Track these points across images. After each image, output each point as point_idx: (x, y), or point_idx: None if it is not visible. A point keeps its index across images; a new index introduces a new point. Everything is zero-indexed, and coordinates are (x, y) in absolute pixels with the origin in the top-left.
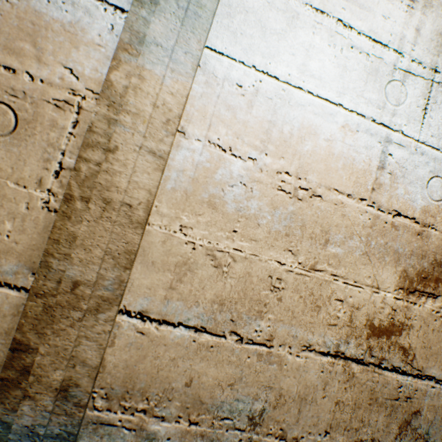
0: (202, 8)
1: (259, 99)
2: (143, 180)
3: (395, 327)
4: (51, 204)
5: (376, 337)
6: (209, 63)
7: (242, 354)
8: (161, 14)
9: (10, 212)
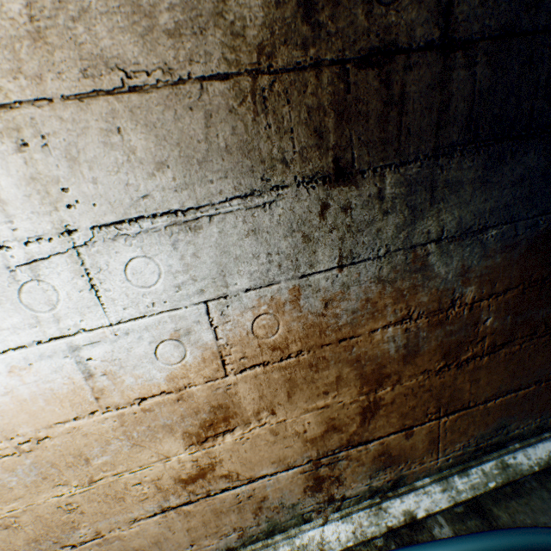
0: None
1: None
2: None
3: (206, 469)
4: None
5: (192, 483)
6: None
7: (84, 550)
8: None
9: None
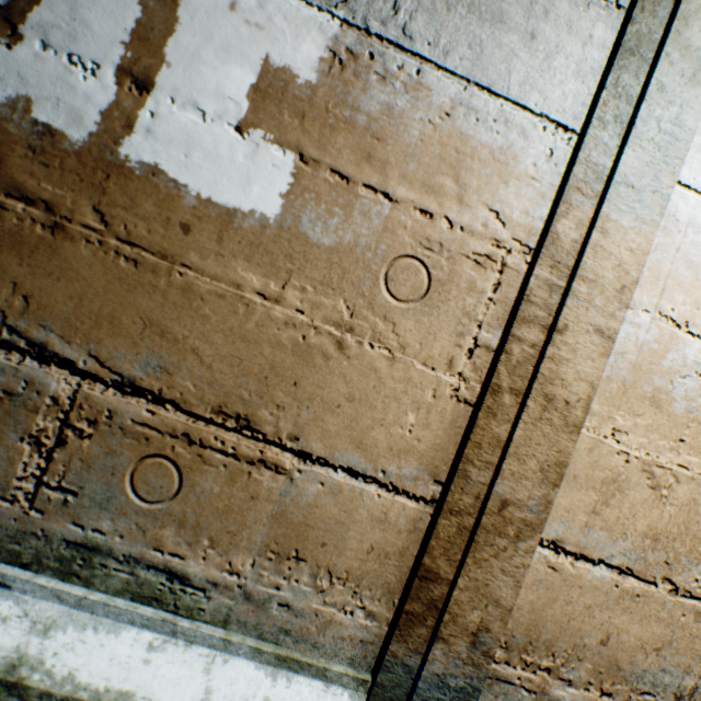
0: (680, 126)
1: None
2: (584, 369)
3: None
4: (460, 391)
5: None
6: (669, 200)
7: (674, 610)
8: (636, 141)
9: (414, 400)
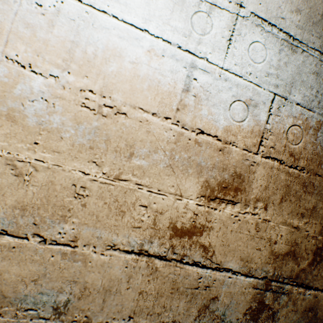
0: None
1: (61, 20)
2: None
3: (197, 229)
4: None
5: (178, 237)
6: None
7: (46, 254)
8: None
9: None
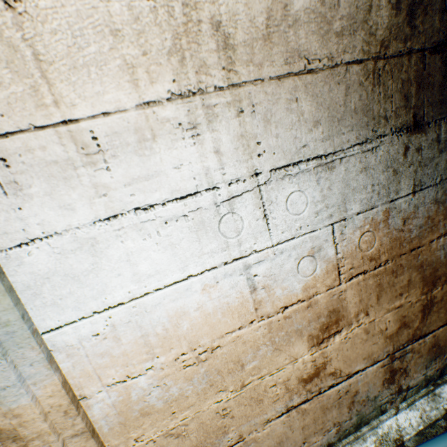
0: (9, 324)
1: (120, 329)
2: None
3: (320, 368)
4: None
5: (309, 382)
6: (56, 341)
7: None
8: None
9: None
